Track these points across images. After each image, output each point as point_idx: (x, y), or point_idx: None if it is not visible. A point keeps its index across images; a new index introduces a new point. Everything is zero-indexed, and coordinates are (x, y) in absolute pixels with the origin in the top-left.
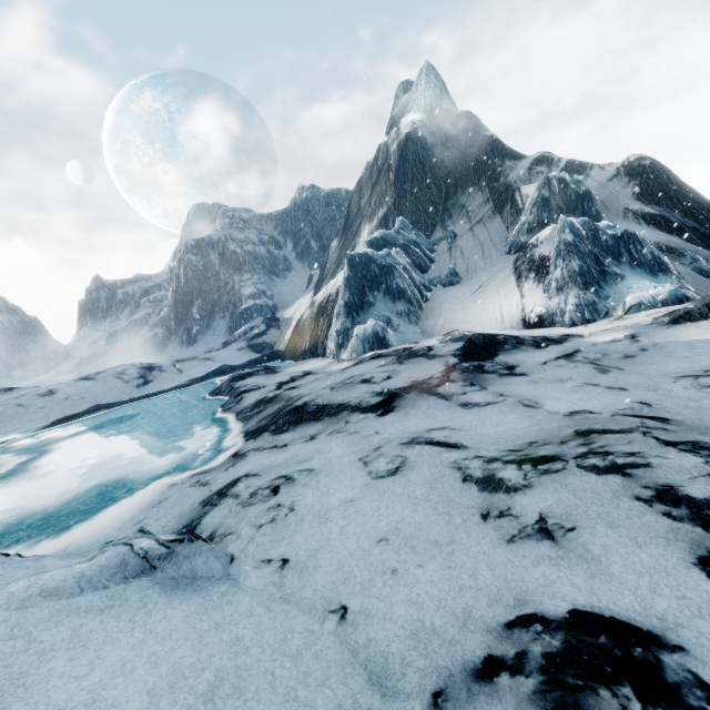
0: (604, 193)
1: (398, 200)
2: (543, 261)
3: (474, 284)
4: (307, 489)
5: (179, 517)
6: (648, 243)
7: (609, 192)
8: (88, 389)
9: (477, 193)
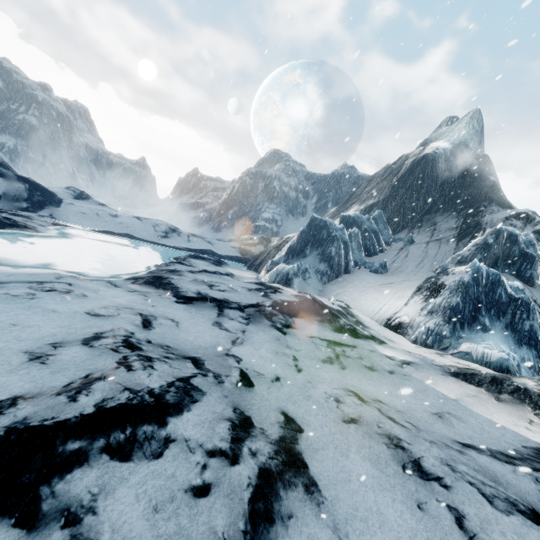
0: None
1: (389, 198)
2: (439, 286)
3: (388, 279)
4: (59, 298)
5: (18, 280)
6: (535, 317)
7: None
8: (134, 224)
9: (453, 219)
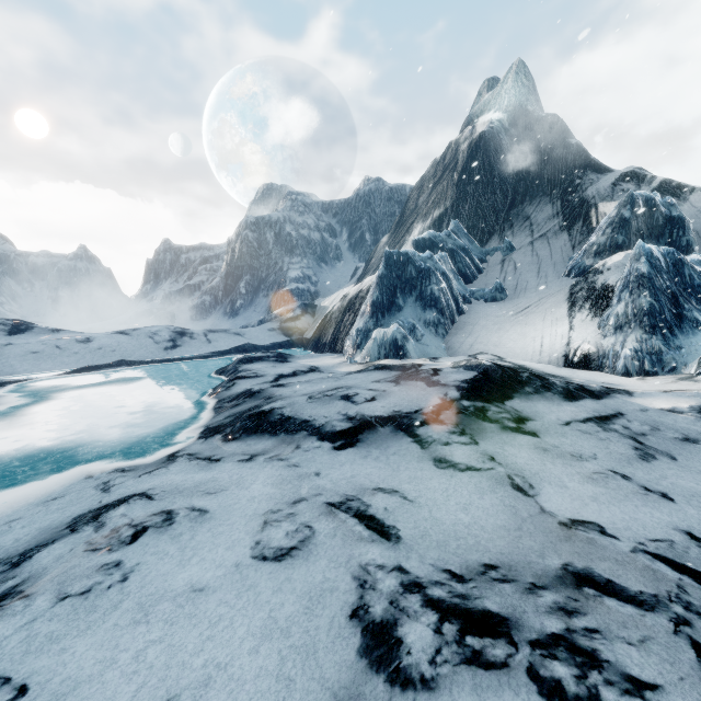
0: None
1: (458, 202)
2: (605, 290)
3: (519, 304)
4: (171, 546)
5: (39, 532)
6: None
7: None
8: (120, 343)
9: (547, 205)
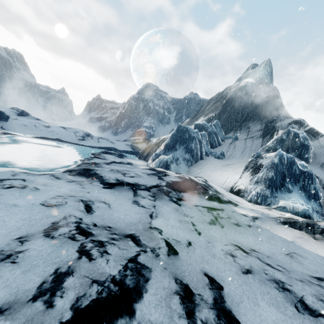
0: (319, 150)
1: (221, 112)
2: (259, 166)
3: (227, 162)
4: (18, 193)
5: None
6: (316, 182)
7: (322, 151)
8: (61, 132)
9: (259, 124)
